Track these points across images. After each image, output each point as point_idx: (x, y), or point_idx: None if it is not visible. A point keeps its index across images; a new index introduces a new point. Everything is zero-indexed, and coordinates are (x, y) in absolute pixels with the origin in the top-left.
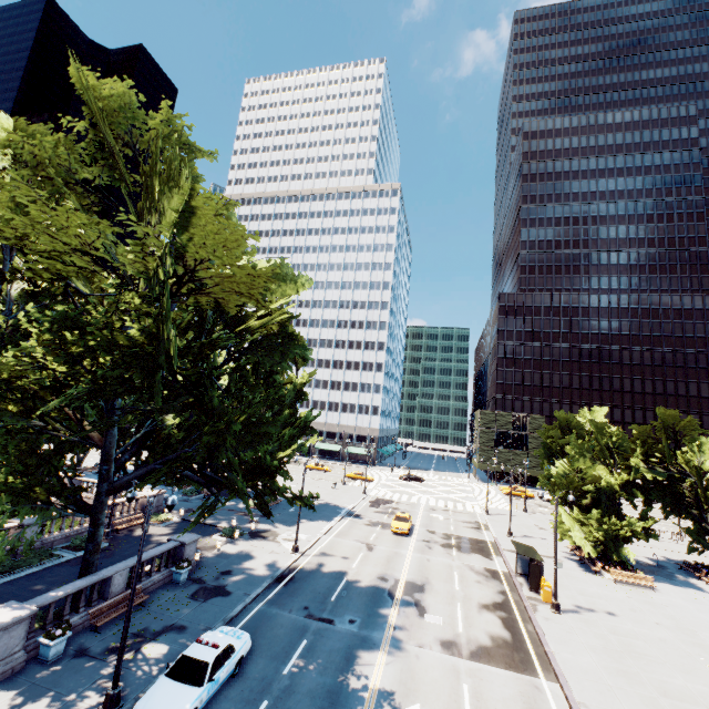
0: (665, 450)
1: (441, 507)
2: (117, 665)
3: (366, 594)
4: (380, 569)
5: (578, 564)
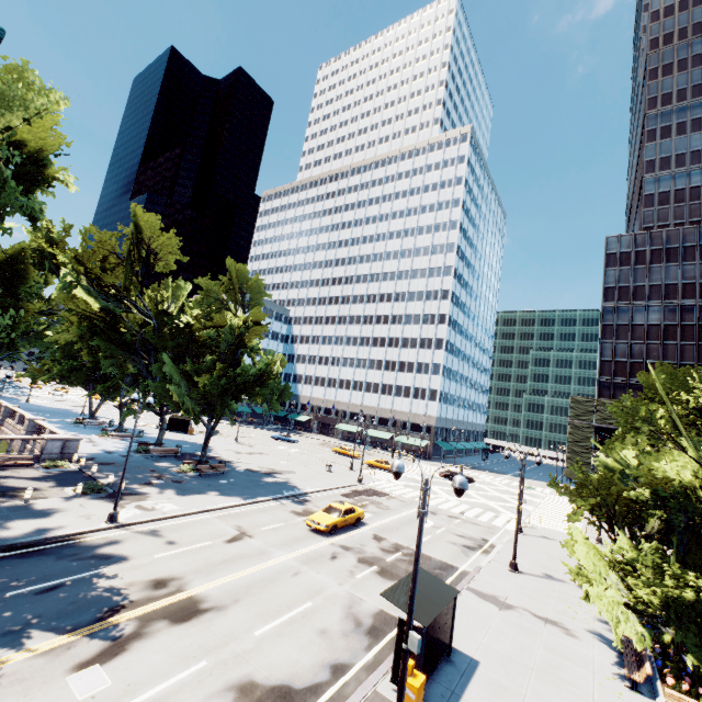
0: None
1: (450, 513)
2: None
3: (78, 599)
4: (186, 569)
5: (611, 654)
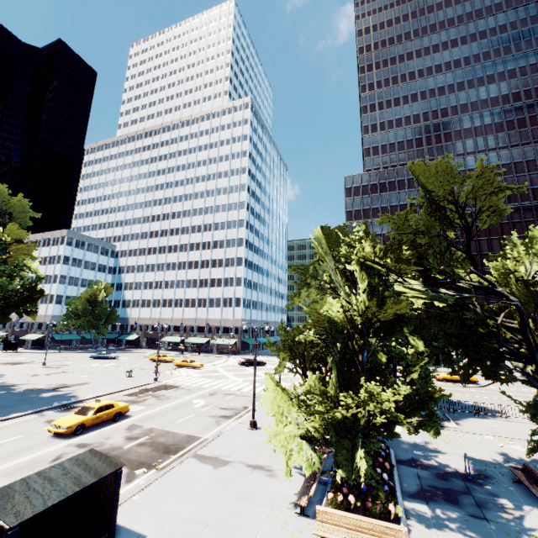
0: (428, 237)
1: (229, 391)
2: None
3: None
4: None
5: (300, 483)
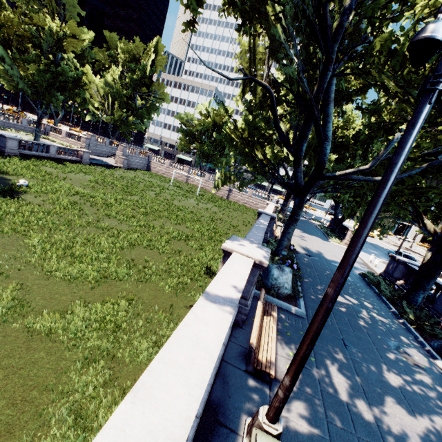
0: None
1: None
2: (398, 251)
3: None
4: (387, 247)
5: None
